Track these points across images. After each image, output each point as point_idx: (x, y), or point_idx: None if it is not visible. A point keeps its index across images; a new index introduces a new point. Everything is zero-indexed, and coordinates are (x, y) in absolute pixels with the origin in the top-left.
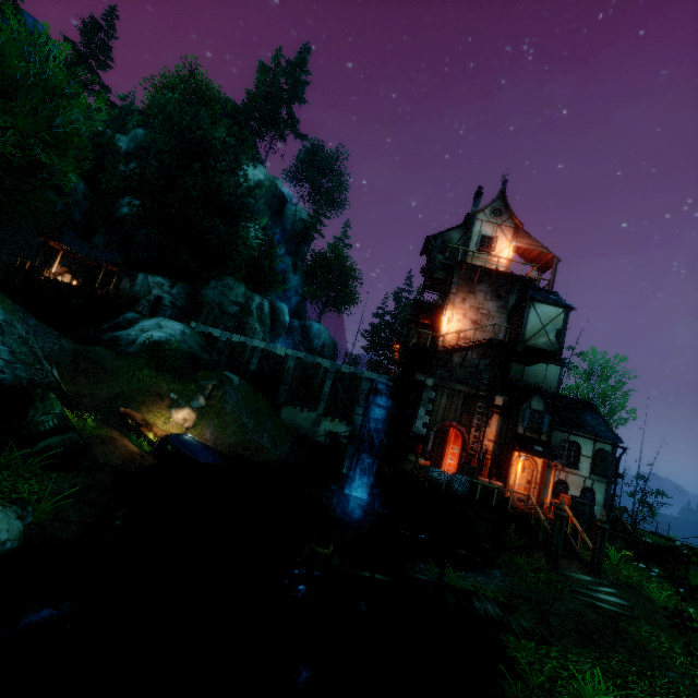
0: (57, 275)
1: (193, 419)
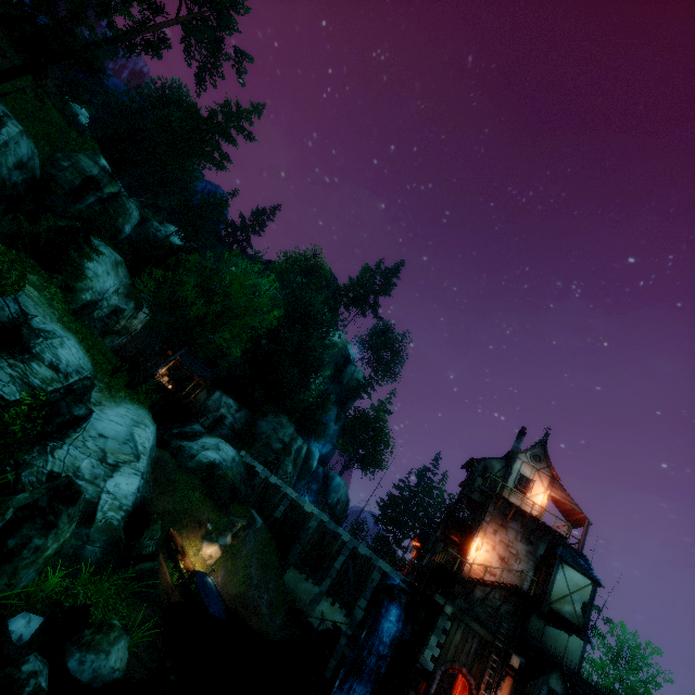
0: (159, 375)
1: (217, 557)
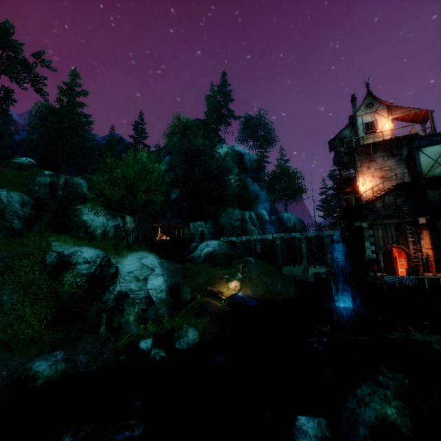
0: (160, 237)
1: (239, 285)
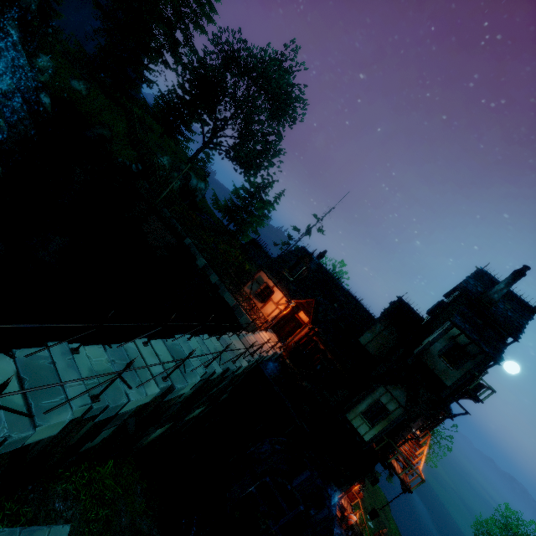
0: None
1: None
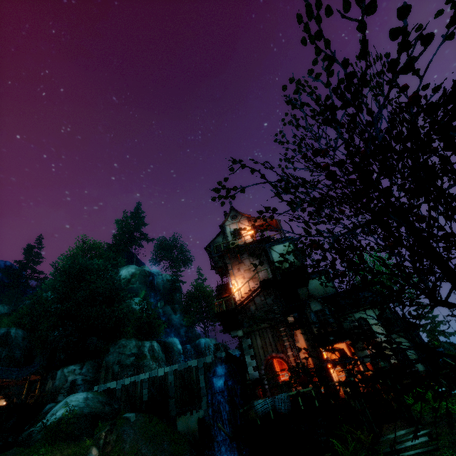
0: None
1: None
